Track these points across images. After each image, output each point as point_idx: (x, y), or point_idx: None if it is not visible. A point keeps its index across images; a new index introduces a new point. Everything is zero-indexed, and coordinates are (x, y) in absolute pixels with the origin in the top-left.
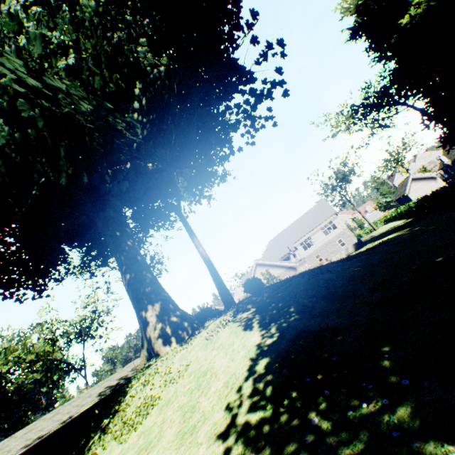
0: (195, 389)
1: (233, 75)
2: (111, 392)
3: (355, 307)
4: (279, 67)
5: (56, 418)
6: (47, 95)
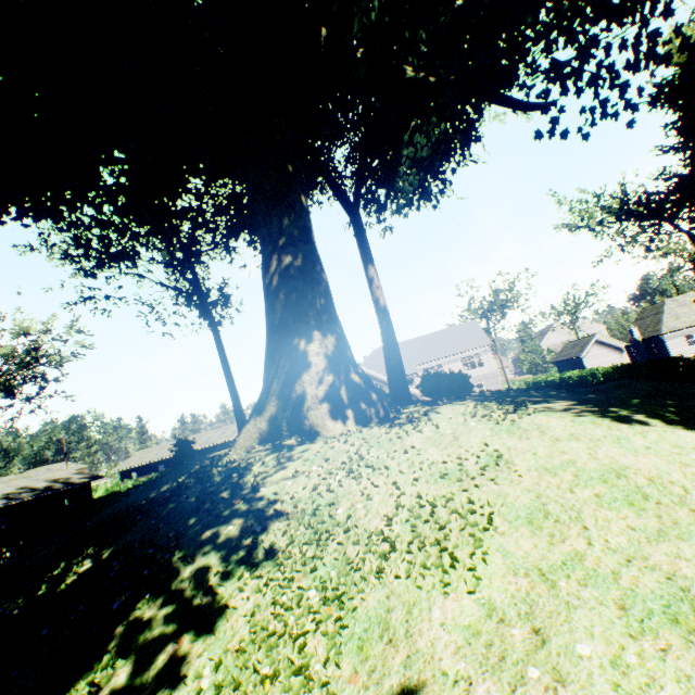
0: (634, 499)
1: None
2: (31, 499)
3: None
4: None
5: None
6: None
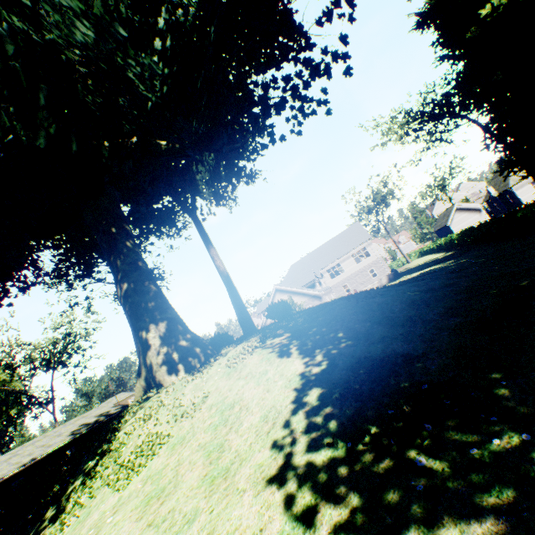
0: (219, 424)
1: (286, 34)
2: (88, 430)
3: (429, 332)
4: (345, 35)
5: (13, 460)
6: (22, 5)
